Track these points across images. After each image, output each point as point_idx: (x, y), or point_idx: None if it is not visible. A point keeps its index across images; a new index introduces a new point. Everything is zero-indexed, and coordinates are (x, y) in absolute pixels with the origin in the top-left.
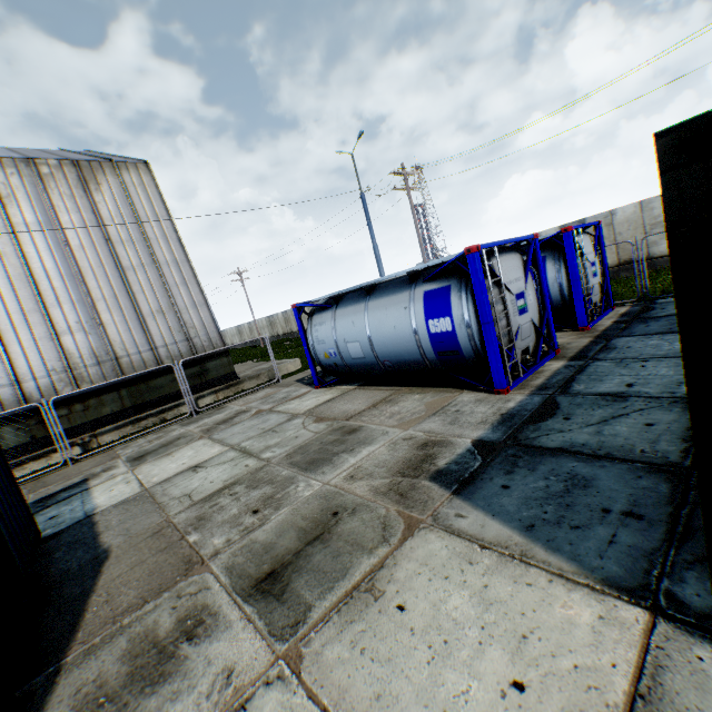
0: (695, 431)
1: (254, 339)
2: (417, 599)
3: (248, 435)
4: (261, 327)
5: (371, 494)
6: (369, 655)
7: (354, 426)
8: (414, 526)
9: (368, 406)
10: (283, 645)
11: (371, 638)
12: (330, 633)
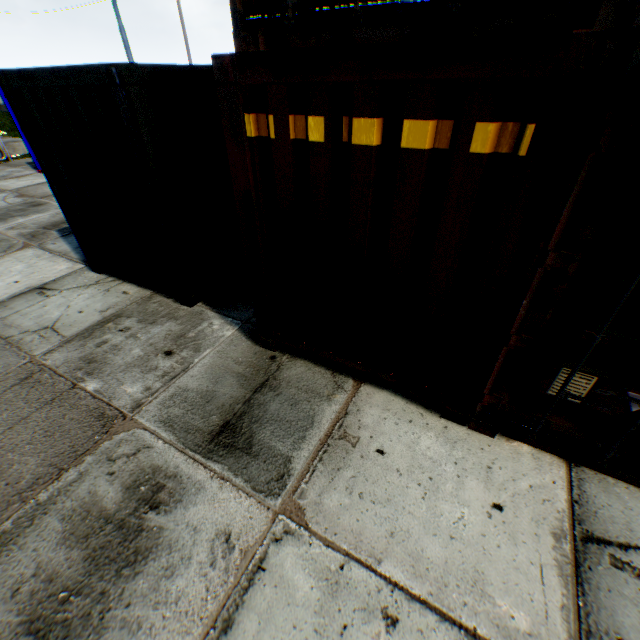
0: (54, 192)
1: None
2: (2, 267)
3: None
4: None
5: (17, 236)
6: None
7: (43, 202)
8: (27, 247)
9: None
10: None
11: None
12: None
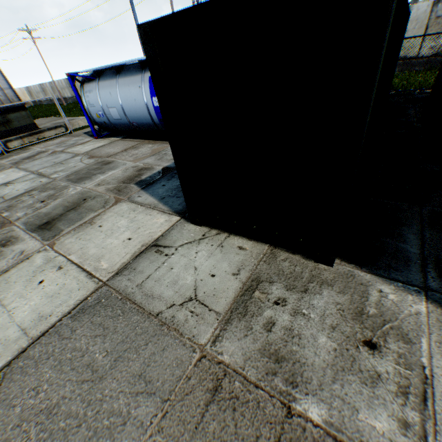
0: (172, 152)
1: (58, 98)
2: (108, 223)
3: (45, 166)
4: (63, 88)
5: (105, 191)
6: (83, 240)
7: (110, 161)
8: (118, 201)
9: (122, 150)
10: (48, 242)
11: (85, 235)
12: (69, 236)
